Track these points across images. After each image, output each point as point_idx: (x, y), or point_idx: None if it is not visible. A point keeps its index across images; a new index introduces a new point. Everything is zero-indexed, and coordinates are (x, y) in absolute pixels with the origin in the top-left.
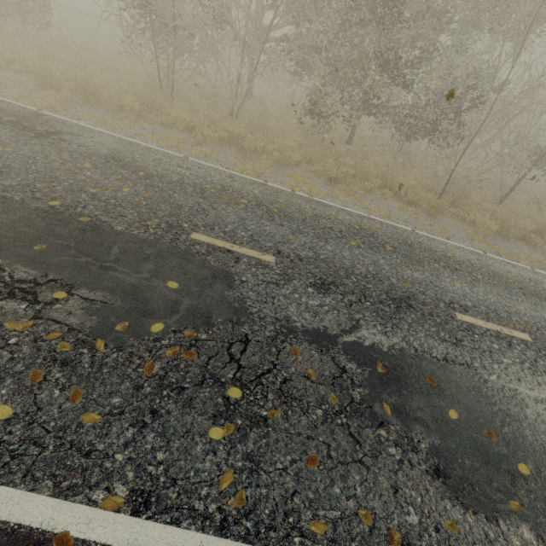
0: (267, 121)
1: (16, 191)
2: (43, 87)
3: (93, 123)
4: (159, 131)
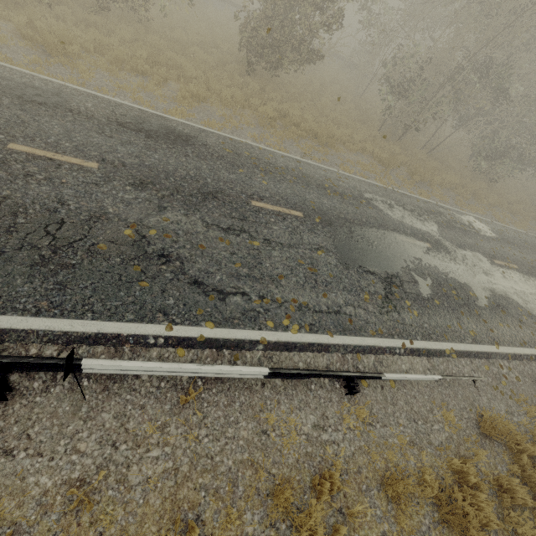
0: (448, 159)
1: (532, 274)
2: (387, 167)
3: (439, 200)
4: (448, 194)
